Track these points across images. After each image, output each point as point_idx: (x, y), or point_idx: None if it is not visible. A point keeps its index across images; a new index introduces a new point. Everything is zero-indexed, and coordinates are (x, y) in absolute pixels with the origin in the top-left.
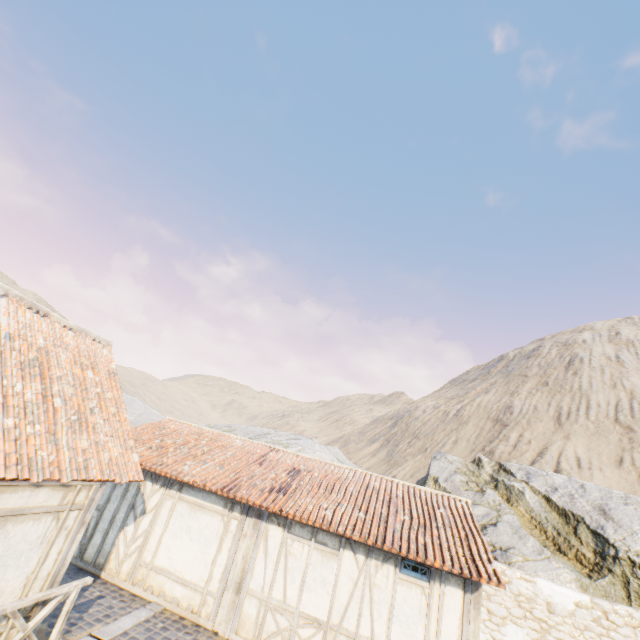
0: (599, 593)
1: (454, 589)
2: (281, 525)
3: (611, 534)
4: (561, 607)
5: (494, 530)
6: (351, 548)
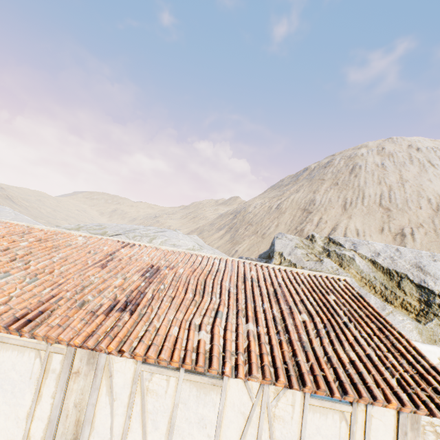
0: (428, 333)
1: (384, 409)
2: None
3: (433, 286)
4: None
5: None
6: None
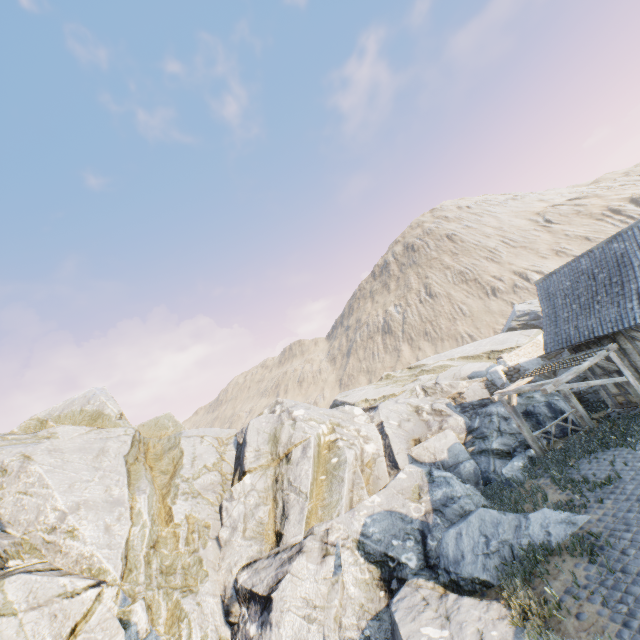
0: None
1: None
2: None
3: None
4: None
5: None
6: None
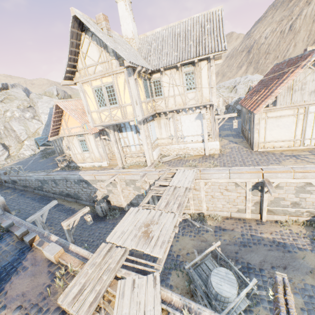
0: None
1: None
2: None
3: None
4: None
5: None
6: None
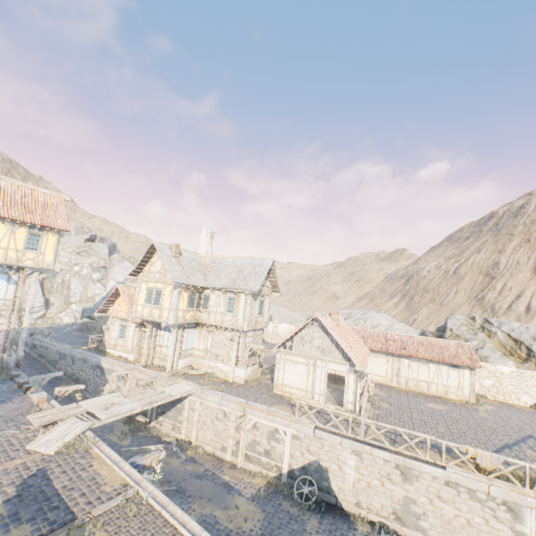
0: (524, 368)
1: (467, 370)
2: (407, 359)
3: (534, 347)
4: (505, 373)
5: (481, 350)
6: (432, 363)
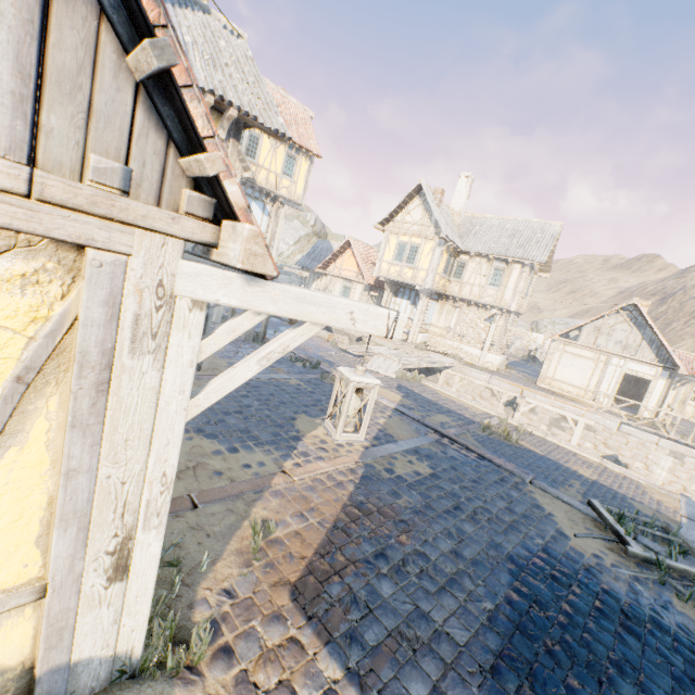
0: None
1: None
2: None
3: None
4: None
5: None
6: None
